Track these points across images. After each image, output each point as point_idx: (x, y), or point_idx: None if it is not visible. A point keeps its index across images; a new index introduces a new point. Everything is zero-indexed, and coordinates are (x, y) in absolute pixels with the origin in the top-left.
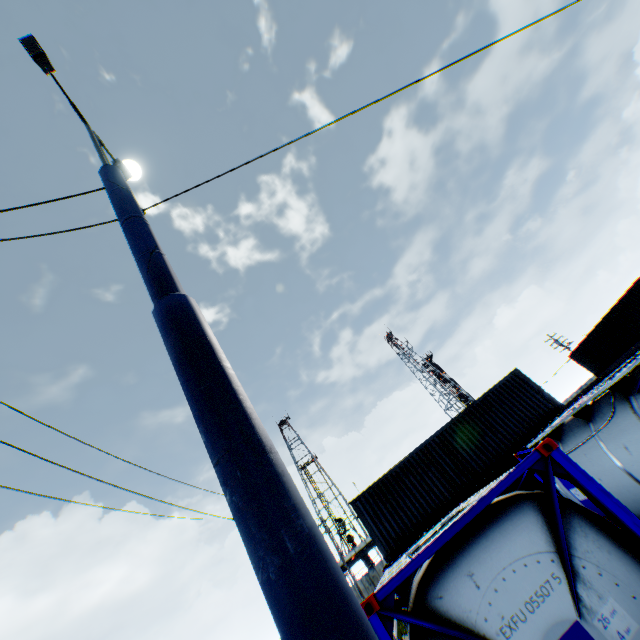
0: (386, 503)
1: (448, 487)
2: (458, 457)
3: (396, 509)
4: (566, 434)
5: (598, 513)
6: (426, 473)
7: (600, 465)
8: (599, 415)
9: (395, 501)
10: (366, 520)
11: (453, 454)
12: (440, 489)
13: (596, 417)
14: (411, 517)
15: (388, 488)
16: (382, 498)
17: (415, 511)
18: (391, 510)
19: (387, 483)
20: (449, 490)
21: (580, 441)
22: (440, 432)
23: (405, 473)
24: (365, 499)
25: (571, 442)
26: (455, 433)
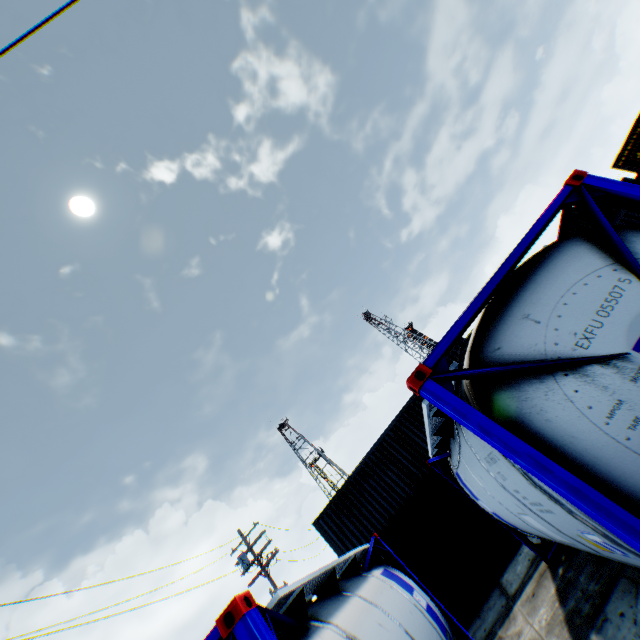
0: (349, 515)
1: (409, 482)
2: (415, 447)
3: (360, 519)
4: (450, 446)
5: (510, 524)
6: (385, 472)
7: (479, 487)
8: (455, 434)
9: (358, 511)
10: (331, 539)
11: (409, 445)
12: (401, 486)
13: (455, 436)
14: (376, 524)
15: (349, 498)
16: (344, 511)
17: (379, 517)
18: (355, 522)
19: (347, 493)
20: (410, 485)
21: (457, 458)
22: (393, 424)
23: (364, 478)
24: (328, 516)
25: (454, 456)
26: (408, 422)
